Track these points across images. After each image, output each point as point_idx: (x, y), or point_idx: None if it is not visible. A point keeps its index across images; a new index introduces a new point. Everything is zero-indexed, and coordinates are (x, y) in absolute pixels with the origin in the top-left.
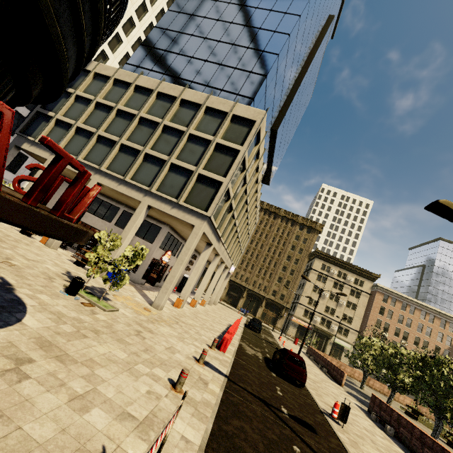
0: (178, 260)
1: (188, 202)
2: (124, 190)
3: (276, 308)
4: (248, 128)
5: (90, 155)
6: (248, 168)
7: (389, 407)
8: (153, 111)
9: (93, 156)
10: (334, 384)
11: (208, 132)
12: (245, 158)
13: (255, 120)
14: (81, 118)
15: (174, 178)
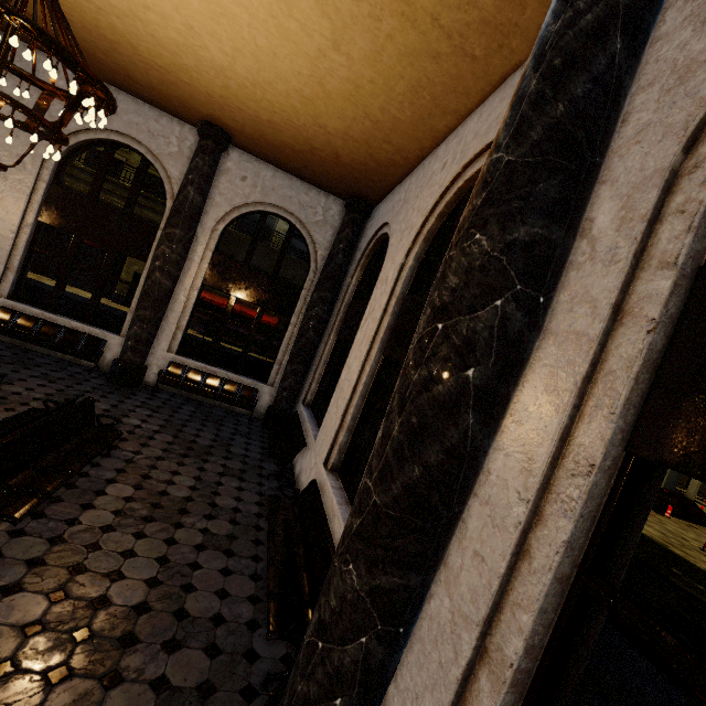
0: None
1: None
2: None
3: None
4: None
5: None
6: None
7: None
8: None
9: None
10: None
11: None
12: None
13: None
14: None
15: None
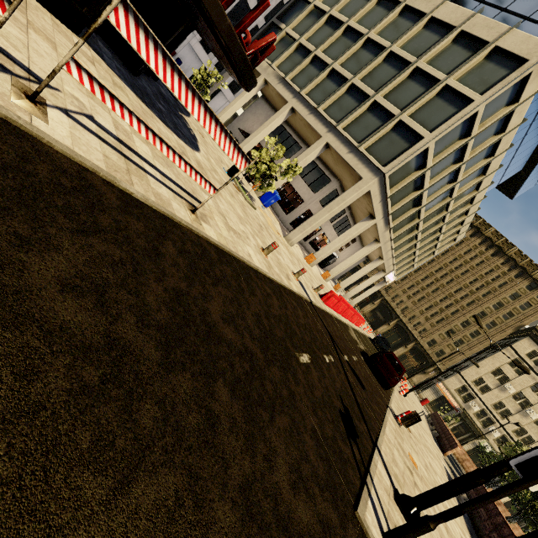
0: (327, 206)
1: (370, 151)
2: (312, 120)
3: (423, 360)
4: (507, 71)
5: (297, 77)
6: (476, 135)
7: (485, 490)
8: (386, 32)
9: (300, 78)
10: (434, 443)
11: (443, 68)
12: (477, 117)
13: (528, 59)
14: (307, 33)
15: (369, 119)
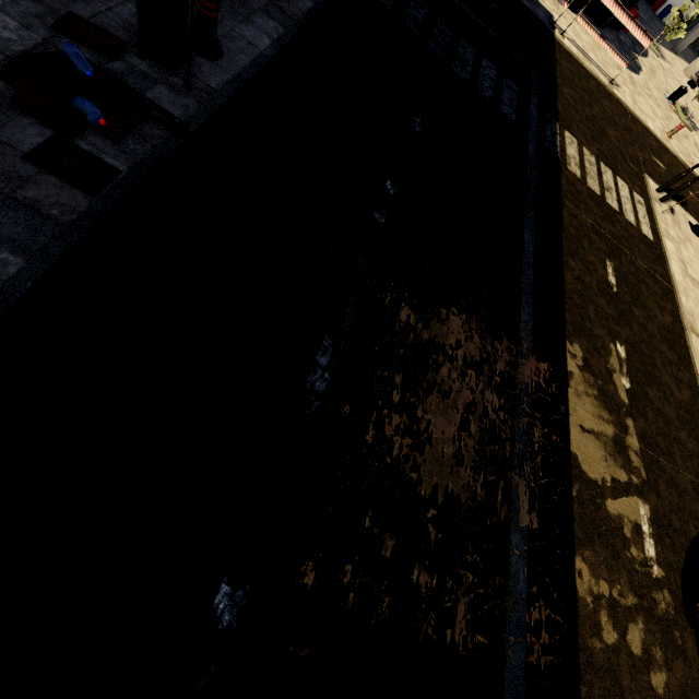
0: None
1: None
2: None
3: None
4: None
5: None
6: None
7: None
8: None
9: None
10: None
11: None
12: None
13: None
14: None
15: None
